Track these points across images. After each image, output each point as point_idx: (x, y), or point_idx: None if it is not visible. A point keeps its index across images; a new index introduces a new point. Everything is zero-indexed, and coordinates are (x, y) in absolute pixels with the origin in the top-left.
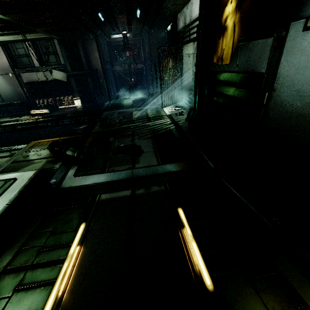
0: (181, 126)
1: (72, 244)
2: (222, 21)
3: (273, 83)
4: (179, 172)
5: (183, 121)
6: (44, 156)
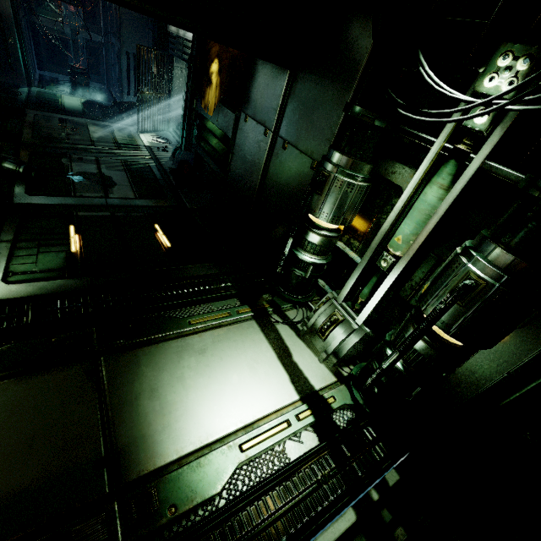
0: (163, 165)
1: (71, 233)
2: (210, 73)
3: (234, 148)
4: (158, 207)
5: (167, 160)
6: None
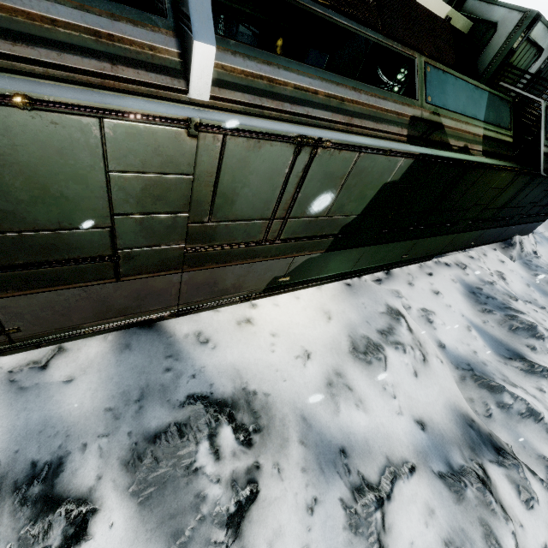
0: None
1: None
2: (275, 46)
3: None
4: None
5: None
6: None
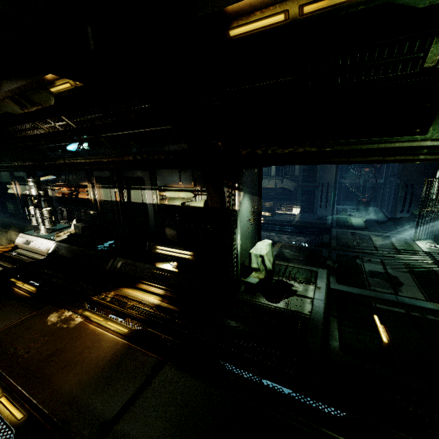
0: None
1: (376, 322)
2: None
3: None
4: None
5: None
6: (299, 259)
